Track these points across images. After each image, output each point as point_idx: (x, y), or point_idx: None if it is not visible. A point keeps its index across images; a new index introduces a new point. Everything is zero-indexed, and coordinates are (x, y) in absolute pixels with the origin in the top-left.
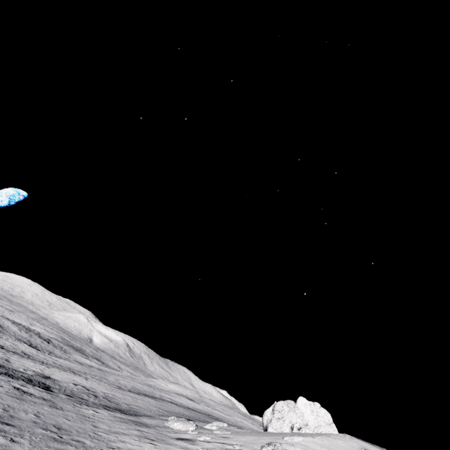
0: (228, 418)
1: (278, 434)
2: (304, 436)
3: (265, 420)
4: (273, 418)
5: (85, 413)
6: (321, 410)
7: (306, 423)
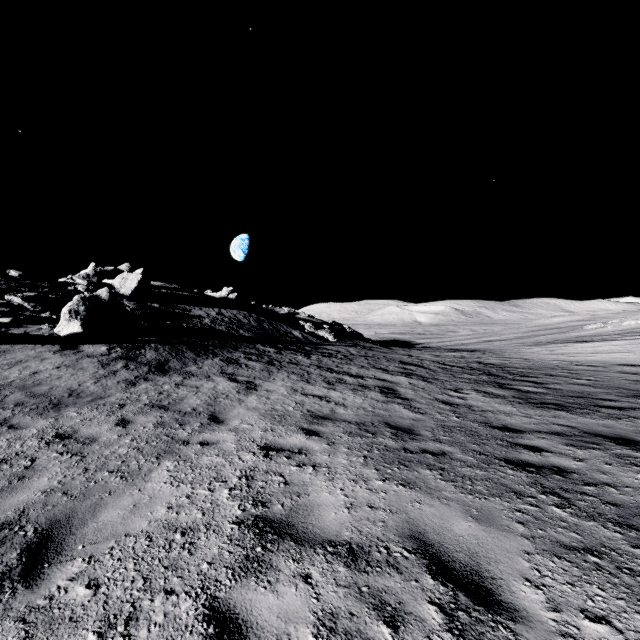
0: None
1: None
2: None
3: None
4: None
5: (541, 337)
6: None
7: None
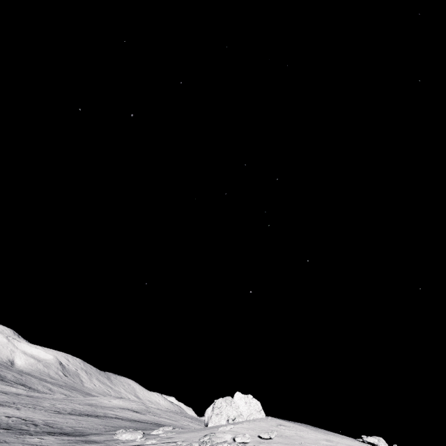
0: (175, 424)
1: (216, 426)
2: (236, 424)
3: (206, 417)
4: (213, 415)
5: (31, 441)
6: (253, 400)
7: (240, 414)
